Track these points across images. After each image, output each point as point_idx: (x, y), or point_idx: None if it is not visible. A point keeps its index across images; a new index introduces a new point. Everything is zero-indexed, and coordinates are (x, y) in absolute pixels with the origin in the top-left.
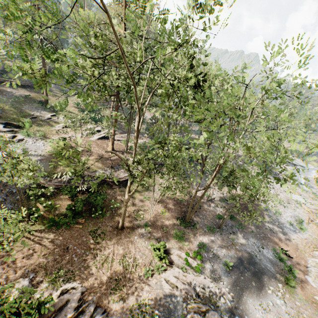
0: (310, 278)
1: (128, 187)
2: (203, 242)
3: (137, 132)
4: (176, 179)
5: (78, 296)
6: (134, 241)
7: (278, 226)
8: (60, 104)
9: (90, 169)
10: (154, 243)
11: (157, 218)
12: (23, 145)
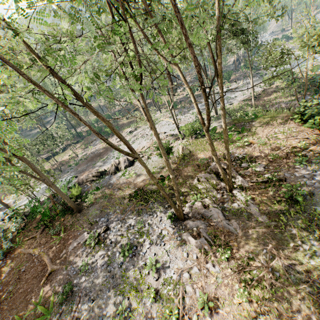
0: None
1: None
2: None
3: None
4: None
5: None
6: None
7: (104, 162)
8: None
9: None
10: None
11: None
12: None
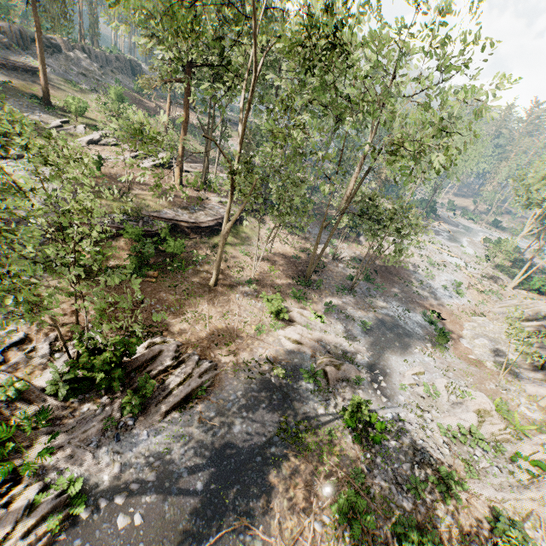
0: (466, 340)
1: (228, 212)
2: (331, 304)
3: (245, 113)
4: (298, 198)
5: (174, 347)
6: (236, 299)
7: (430, 291)
8: (76, 100)
9: (151, 207)
10: (265, 303)
11: (264, 277)
12: (26, 166)
